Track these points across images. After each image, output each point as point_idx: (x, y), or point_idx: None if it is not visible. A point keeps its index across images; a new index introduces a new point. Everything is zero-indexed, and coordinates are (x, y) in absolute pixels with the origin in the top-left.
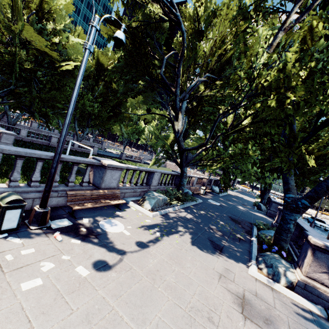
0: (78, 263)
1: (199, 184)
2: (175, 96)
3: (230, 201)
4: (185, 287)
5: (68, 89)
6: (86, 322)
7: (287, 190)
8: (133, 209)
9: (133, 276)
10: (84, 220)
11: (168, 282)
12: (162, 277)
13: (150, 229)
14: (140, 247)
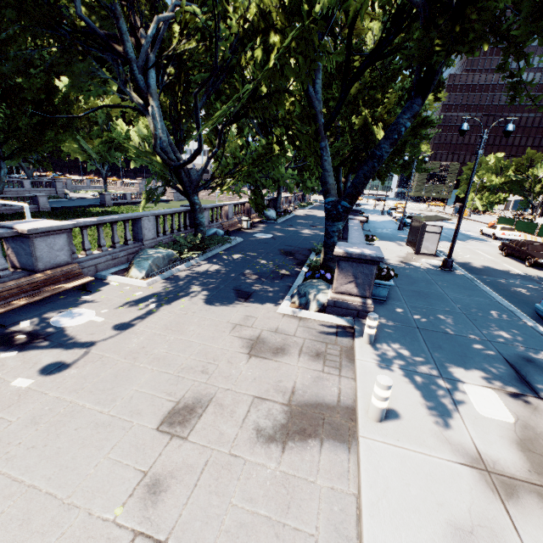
0: (15, 377)
1: (240, 214)
2: (128, 64)
3: (292, 226)
4: (180, 352)
5: None
6: (32, 425)
7: (325, 193)
8: (114, 285)
9: (104, 364)
10: (21, 325)
11: (157, 355)
12: (148, 353)
13: (140, 304)
14: (120, 330)
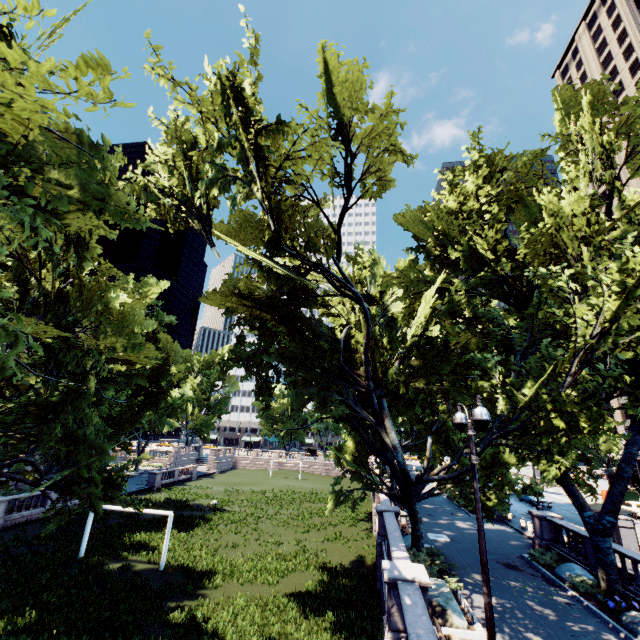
0: None
1: None
2: (369, 393)
3: (435, 516)
4: None
5: (106, 395)
6: None
7: (581, 507)
8: None
9: None
10: None
11: None
12: None
13: None
14: None
